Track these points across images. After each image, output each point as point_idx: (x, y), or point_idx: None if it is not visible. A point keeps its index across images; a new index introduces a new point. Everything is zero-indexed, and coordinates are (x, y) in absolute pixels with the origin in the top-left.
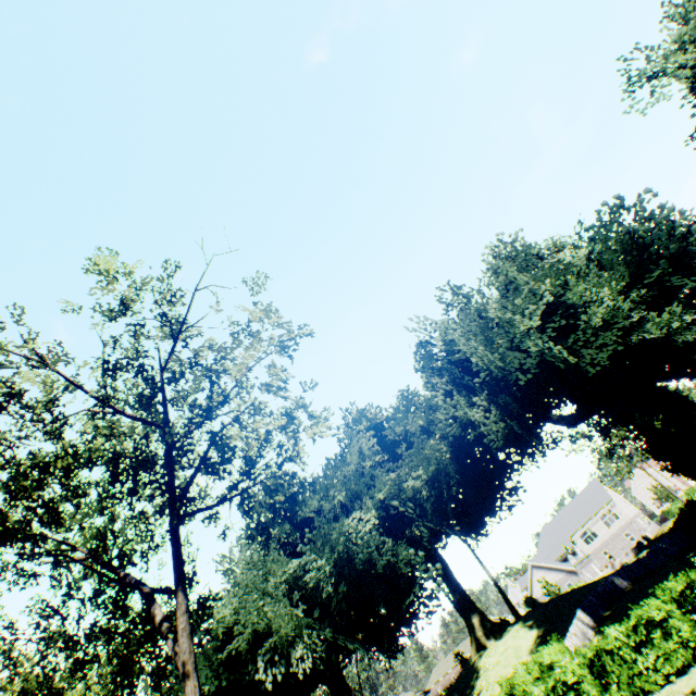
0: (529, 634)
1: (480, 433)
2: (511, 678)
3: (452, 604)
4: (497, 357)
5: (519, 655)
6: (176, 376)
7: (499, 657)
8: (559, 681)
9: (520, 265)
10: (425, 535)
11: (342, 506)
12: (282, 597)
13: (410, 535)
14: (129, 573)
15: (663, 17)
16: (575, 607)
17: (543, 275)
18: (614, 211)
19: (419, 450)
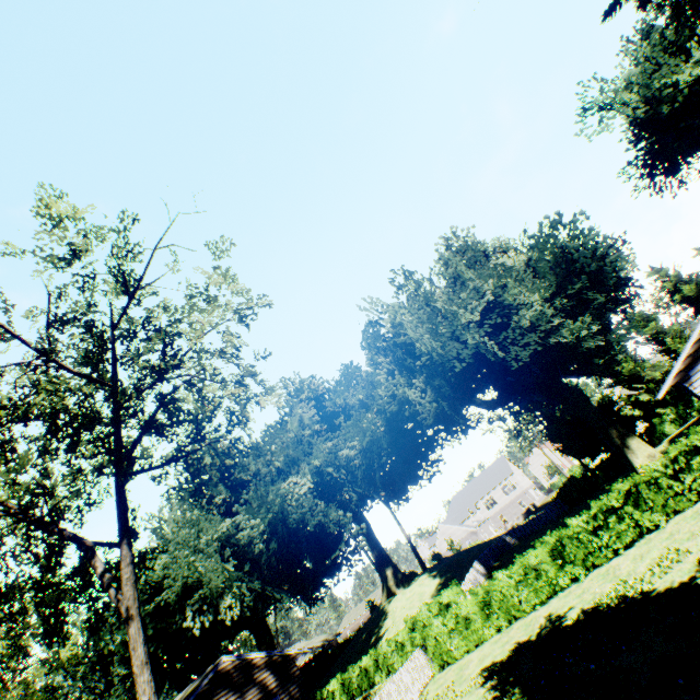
0: (432, 582)
1: (415, 411)
2: (415, 615)
3: (370, 559)
4: (439, 344)
5: (422, 599)
6: (130, 336)
7: (406, 601)
8: (455, 613)
9: (469, 261)
10: (354, 499)
11: (278, 470)
12: (214, 553)
13: (340, 499)
14: (66, 528)
15: (620, 51)
16: (473, 560)
17: (488, 275)
18: (554, 225)
19: (357, 423)
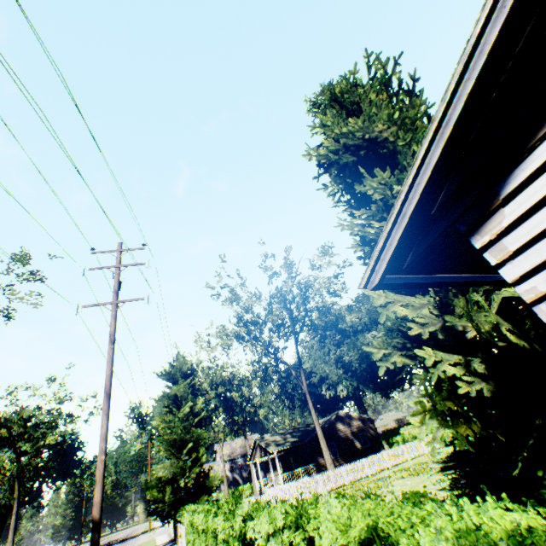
0: None
1: None
2: None
3: None
4: None
5: None
6: (294, 297)
7: None
8: None
9: None
10: None
11: (365, 324)
12: (332, 364)
13: None
14: (281, 357)
15: None
16: None
17: None
18: None
19: None
